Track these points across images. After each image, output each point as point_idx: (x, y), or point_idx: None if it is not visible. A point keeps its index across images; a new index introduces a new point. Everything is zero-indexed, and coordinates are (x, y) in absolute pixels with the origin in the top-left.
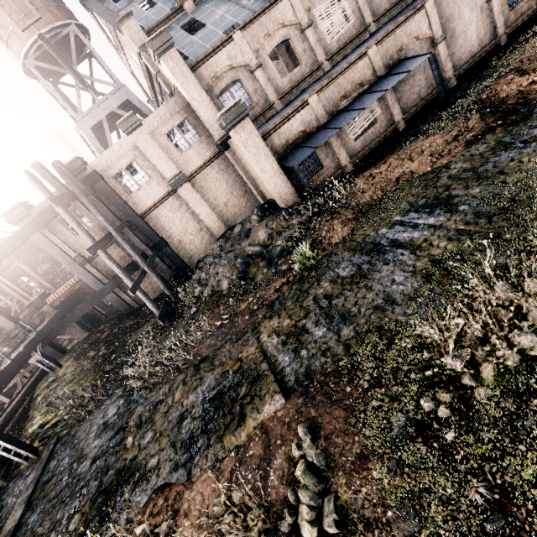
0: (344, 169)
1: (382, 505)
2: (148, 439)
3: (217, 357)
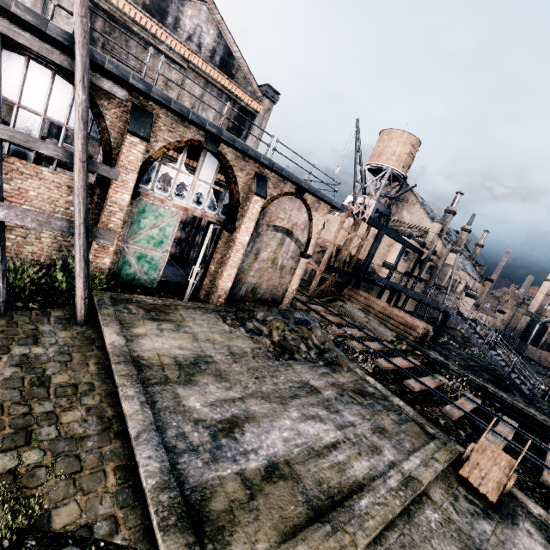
0: None
1: None
2: None
3: None
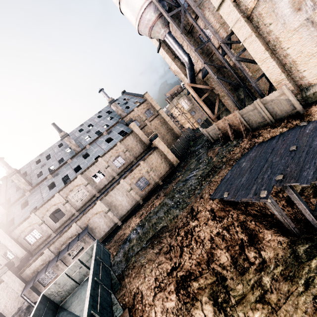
0: None
1: None
2: None
3: None
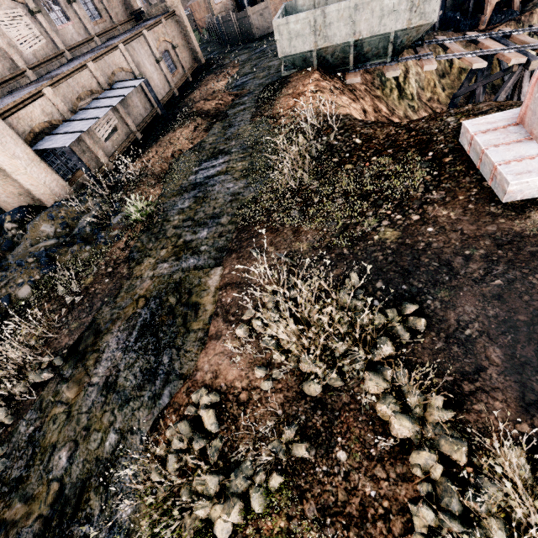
0: (107, 166)
1: (320, 231)
2: (64, 458)
3: (101, 324)
